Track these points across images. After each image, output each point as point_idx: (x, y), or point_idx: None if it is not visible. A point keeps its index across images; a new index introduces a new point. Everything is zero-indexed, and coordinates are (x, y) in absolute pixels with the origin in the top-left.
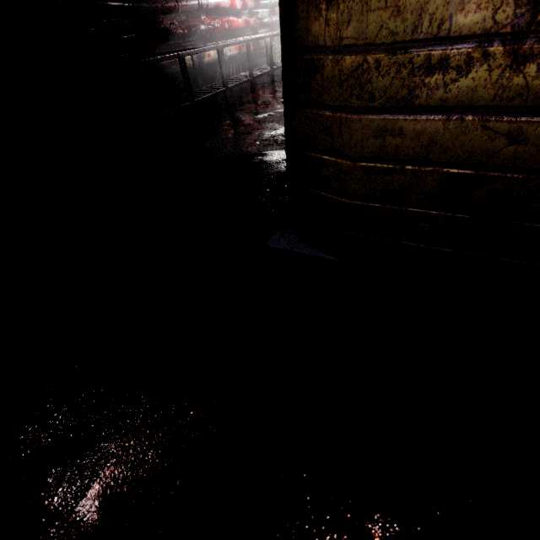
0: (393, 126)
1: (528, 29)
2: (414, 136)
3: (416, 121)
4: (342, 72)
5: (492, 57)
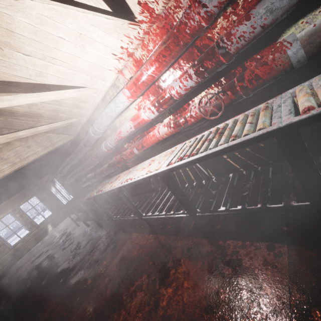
0: None
1: None
2: None
3: None
4: None
5: None
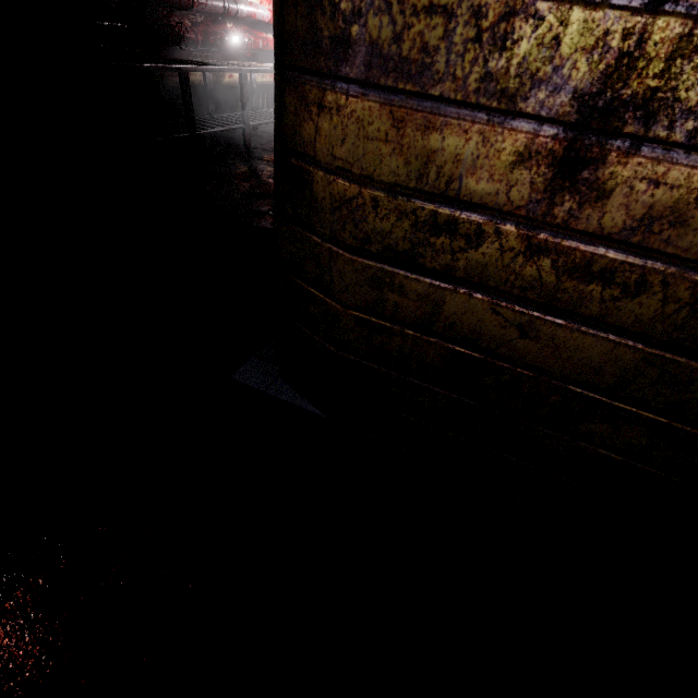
0: (392, 280)
1: (544, 219)
2: (417, 298)
3: (419, 281)
4: (334, 196)
5: (505, 237)
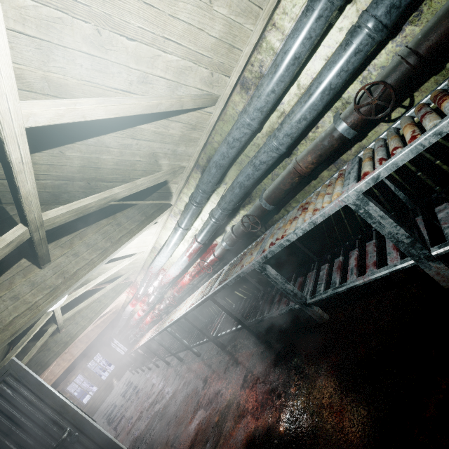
0: None
1: None
2: None
3: None
4: None
5: None
